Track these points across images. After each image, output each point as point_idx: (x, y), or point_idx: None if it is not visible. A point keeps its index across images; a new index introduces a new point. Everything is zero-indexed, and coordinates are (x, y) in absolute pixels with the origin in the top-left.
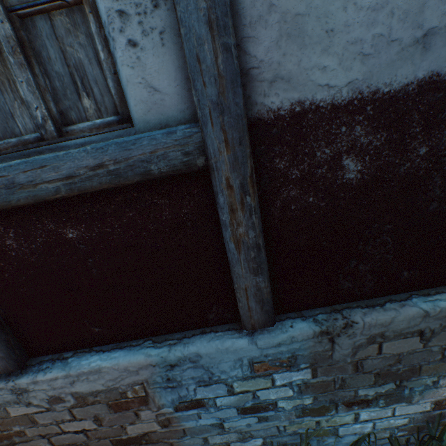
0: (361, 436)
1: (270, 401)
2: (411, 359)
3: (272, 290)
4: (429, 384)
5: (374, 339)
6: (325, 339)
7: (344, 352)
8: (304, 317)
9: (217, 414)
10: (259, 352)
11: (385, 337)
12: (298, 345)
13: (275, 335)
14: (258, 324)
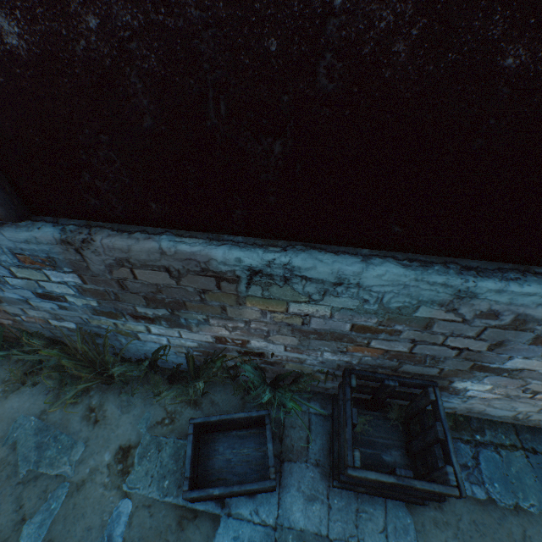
0: (162, 346)
1: (59, 294)
2: (172, 293)
3: (14, 185)
4: (202, 320)
5: (123, 263)
6: (72, 249)
7: (100, 268)
8: (57, 224)
9: (18, 292)
10: (14, 245)
11: (133, 264)
12: (48, 248)
13: (20, 231)
14: (2, 216)
